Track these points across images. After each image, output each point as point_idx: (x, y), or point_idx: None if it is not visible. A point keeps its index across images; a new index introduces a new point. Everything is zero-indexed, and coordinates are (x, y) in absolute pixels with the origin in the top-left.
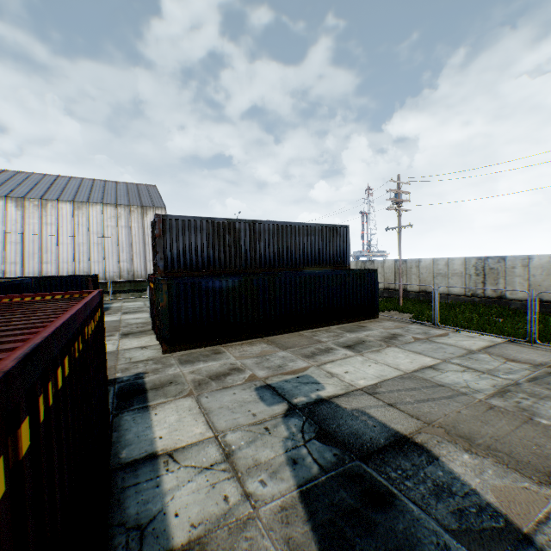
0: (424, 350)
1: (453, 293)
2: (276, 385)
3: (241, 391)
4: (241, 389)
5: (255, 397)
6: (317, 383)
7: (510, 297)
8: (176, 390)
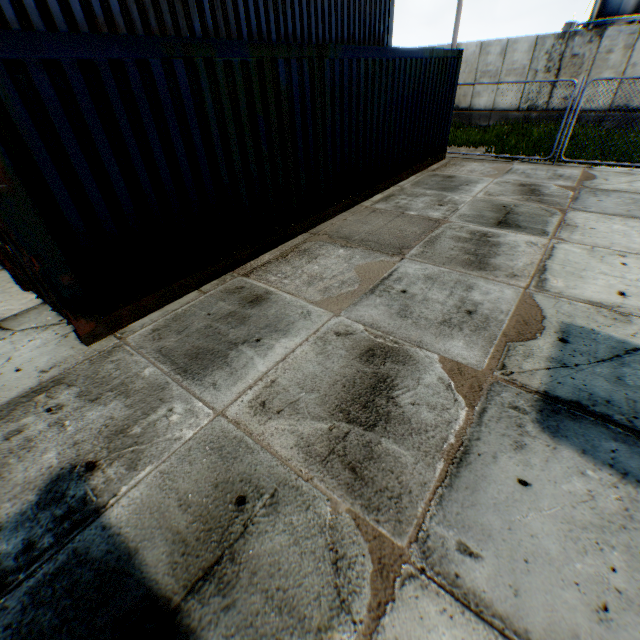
0: (628, 210)
1: (501, 107)
2: (567, 390)
3: (523, 459)
4: (511, 449)
5: (604, 478)
6: (636, 351)
7: (584, 107)
8: (303, 551)
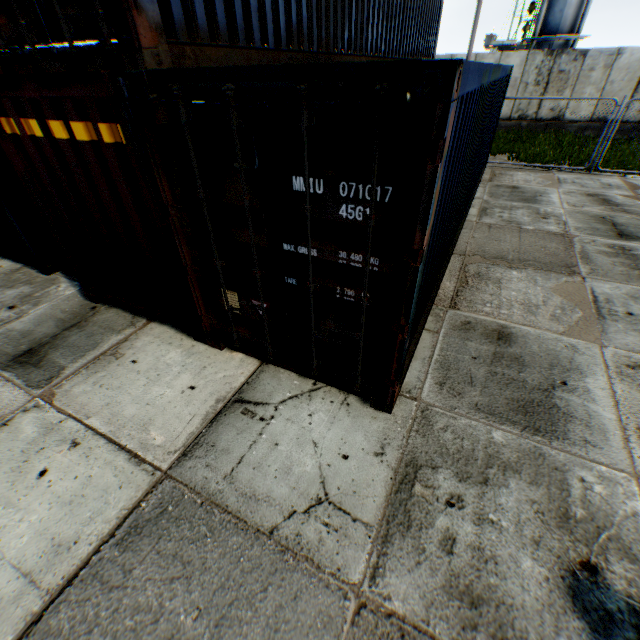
0: None
1: None
2: None
3: None
4: None
5: None
6: None
7: (569, 118)
8: None
